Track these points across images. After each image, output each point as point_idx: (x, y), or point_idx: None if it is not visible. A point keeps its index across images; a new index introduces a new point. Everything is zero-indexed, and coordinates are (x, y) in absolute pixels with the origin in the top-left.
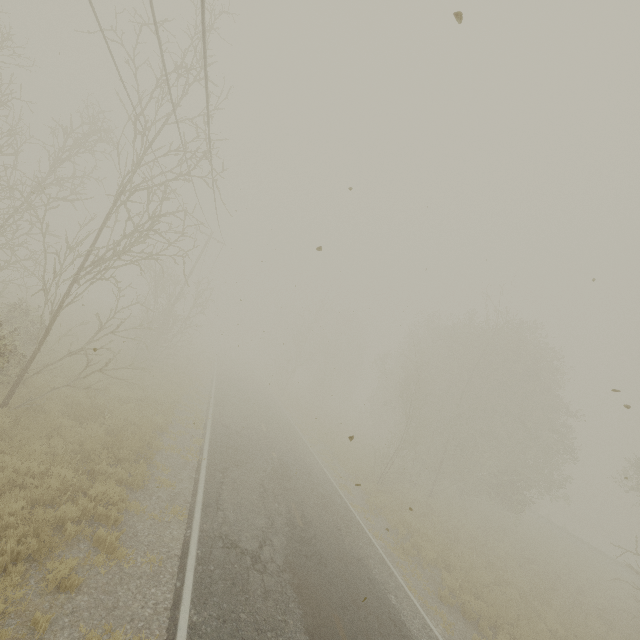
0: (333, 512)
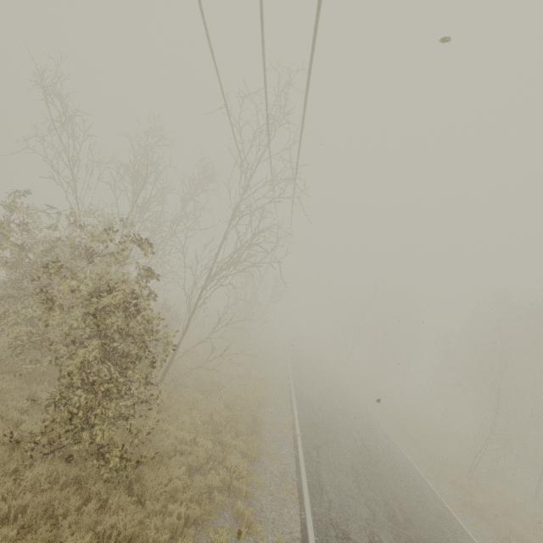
0: (430, 509)
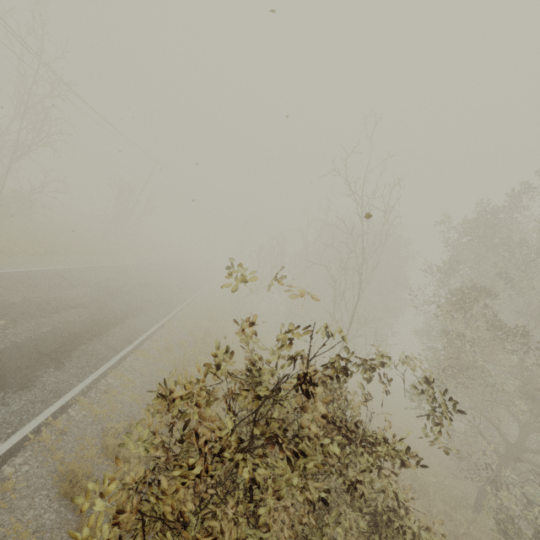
0: (158, 300)
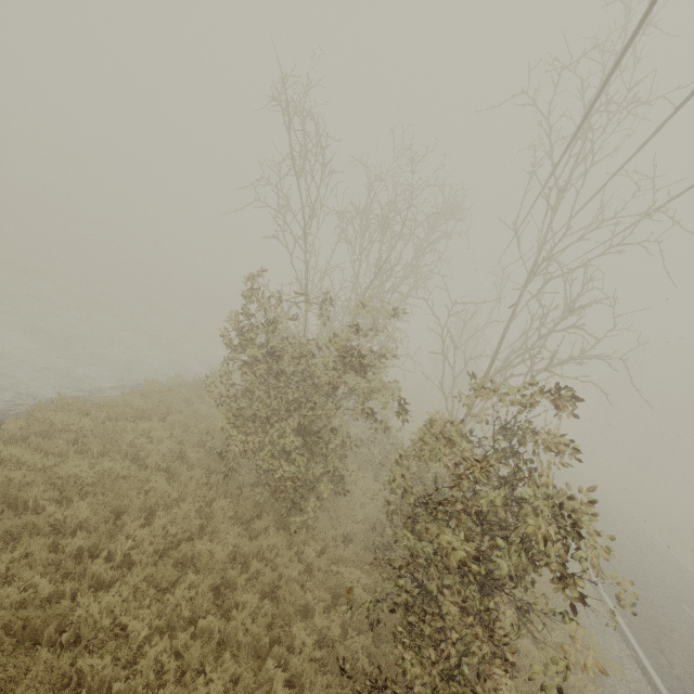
0: None
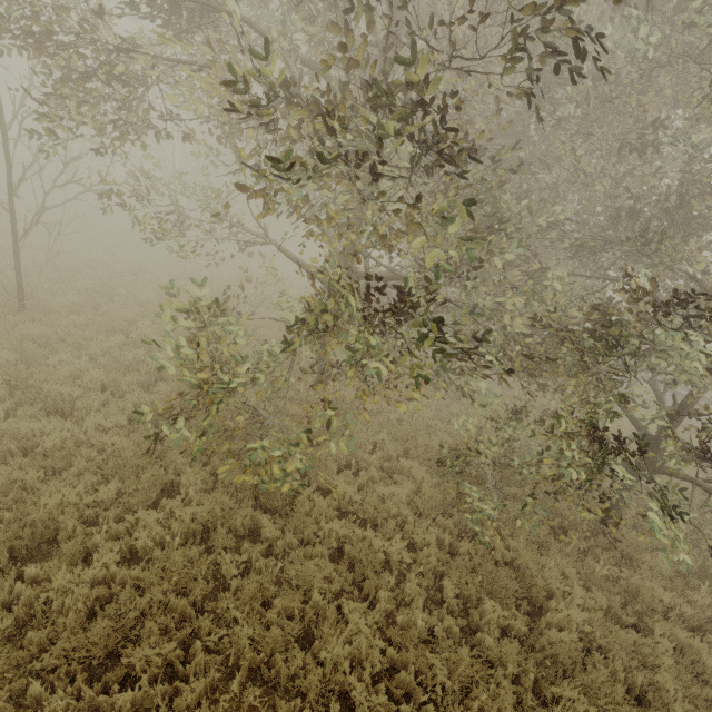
0: None
